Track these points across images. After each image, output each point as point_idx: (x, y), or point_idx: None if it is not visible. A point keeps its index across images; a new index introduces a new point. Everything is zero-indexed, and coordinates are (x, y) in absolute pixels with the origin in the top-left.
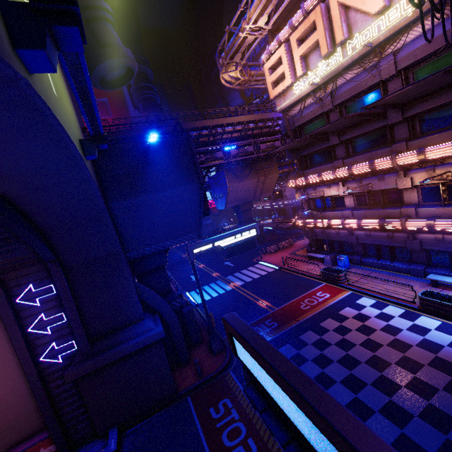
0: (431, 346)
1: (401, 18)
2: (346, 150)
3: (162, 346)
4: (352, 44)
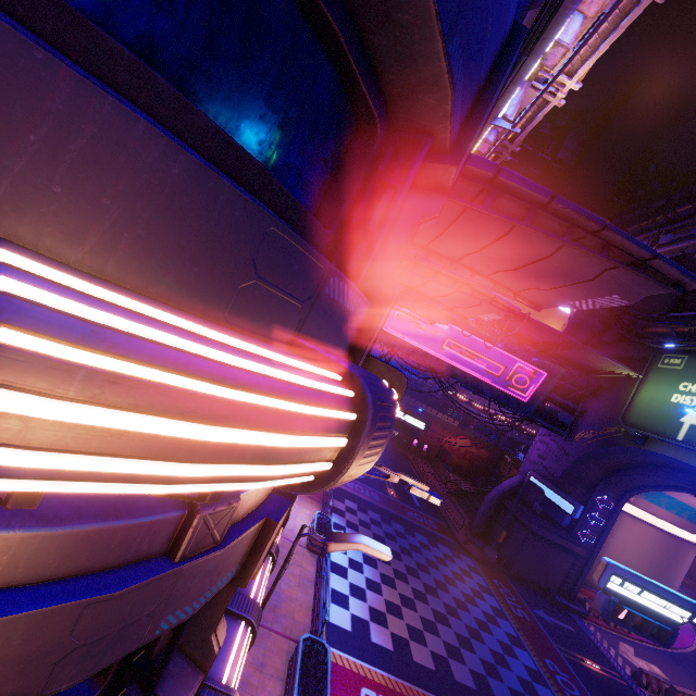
0: (370, 560)
1: None
2: None
3: None
4: None
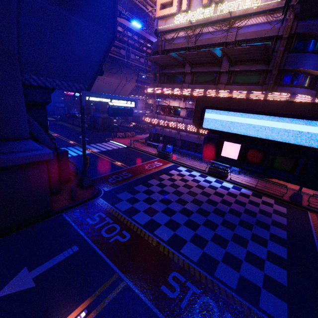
0: (213, 187)
1: (252, 6)
2: (192, 79)
3: (45, 168)
4: (221, 7)
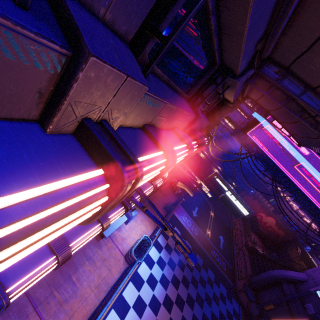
0: (165, 281)
1: None
2: None
3: None
4: None
